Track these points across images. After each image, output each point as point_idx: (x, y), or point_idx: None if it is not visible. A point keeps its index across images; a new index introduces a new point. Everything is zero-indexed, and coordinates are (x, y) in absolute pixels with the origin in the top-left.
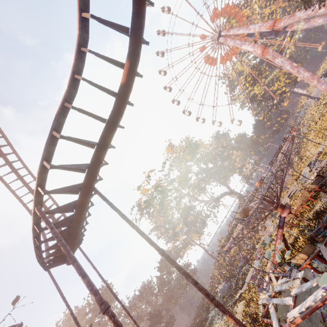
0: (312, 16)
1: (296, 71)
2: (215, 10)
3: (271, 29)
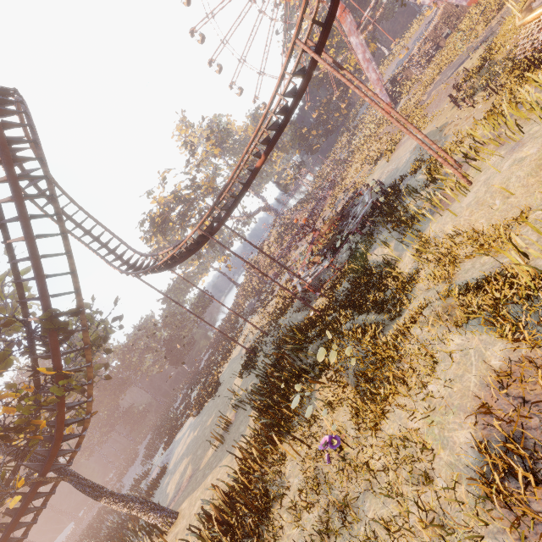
0: None
1: (366, 66)
2: None
3: None
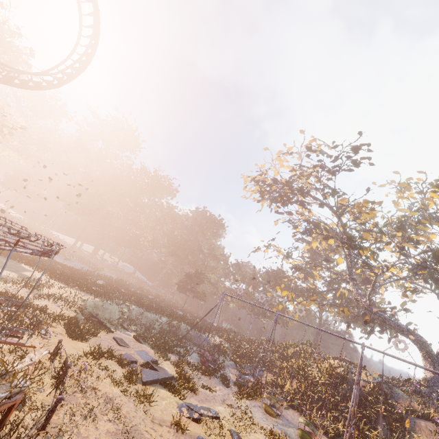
0: None
1: None
2: None
3: None
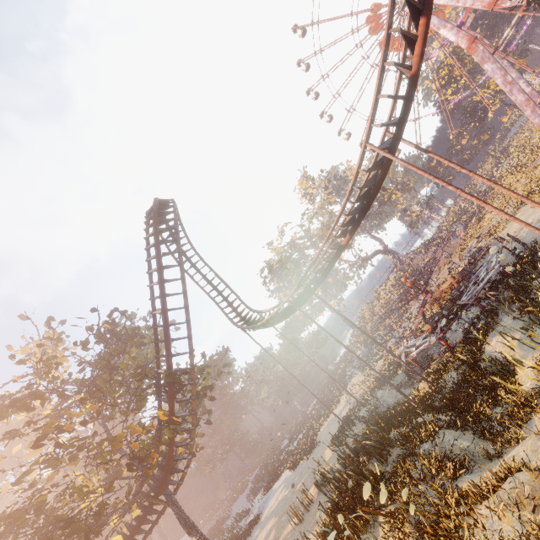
0: None
1: (508, 89)
2: None
3: (490, 9)
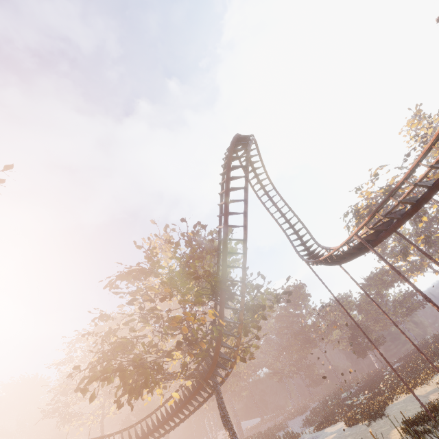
0: None
1: None
2: None
3: None
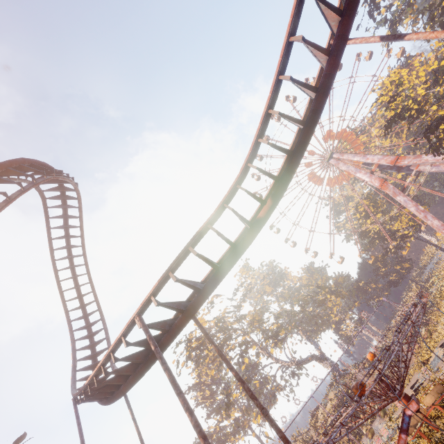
0: (442, 162)
1: (423, 215)
2: (329, 132)
3: (393, 164)
